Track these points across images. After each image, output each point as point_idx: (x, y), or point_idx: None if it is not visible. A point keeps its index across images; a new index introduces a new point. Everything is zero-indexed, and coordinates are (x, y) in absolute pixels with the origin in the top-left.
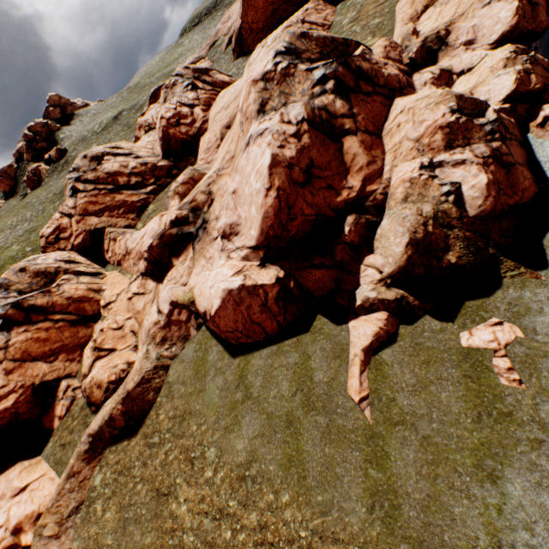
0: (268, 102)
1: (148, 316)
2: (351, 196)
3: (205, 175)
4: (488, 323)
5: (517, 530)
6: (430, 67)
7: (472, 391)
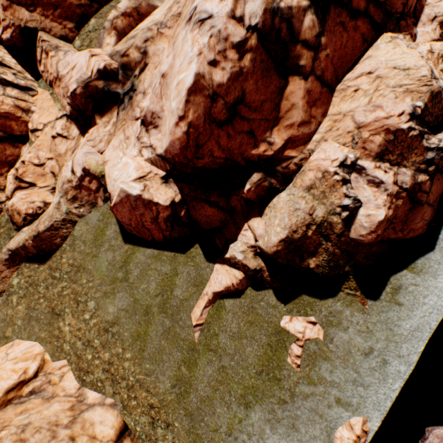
0: None
1: (66, 168)
2: (267, 153)
3: (155, 9)
4: (307, 319)
5: (243, 433)
6: None
7: (267, 356)
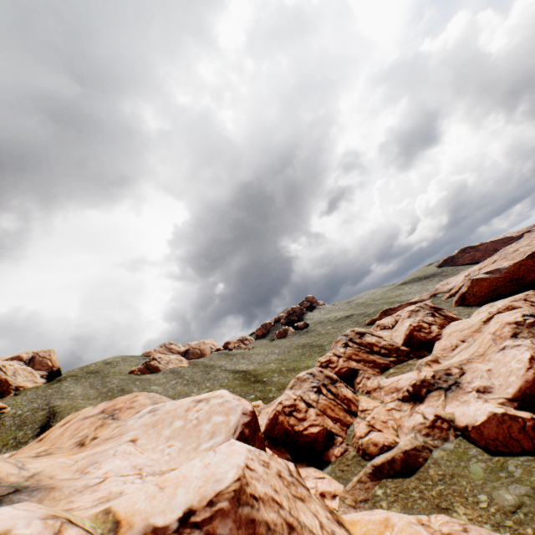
0: (518, 333)
1: (410, 420)
2: None
3: (443, 361)
4: None
5: None
6: None
7: None
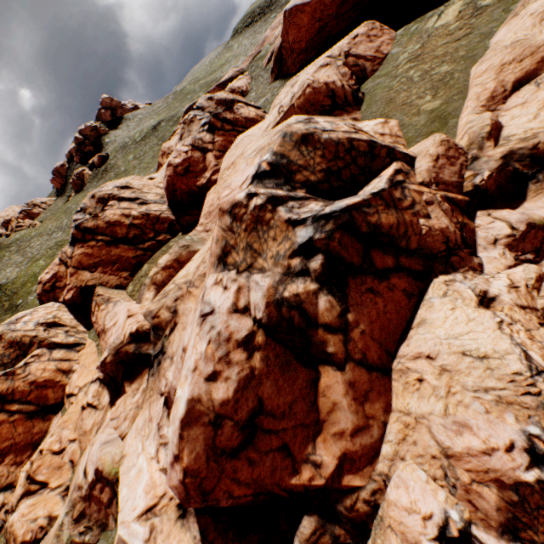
0: (231, 251)
1: (83, 459)
2: (315, 482)
3: (196, 252)
4: None
5: None
6: (510, 204)
7: None
